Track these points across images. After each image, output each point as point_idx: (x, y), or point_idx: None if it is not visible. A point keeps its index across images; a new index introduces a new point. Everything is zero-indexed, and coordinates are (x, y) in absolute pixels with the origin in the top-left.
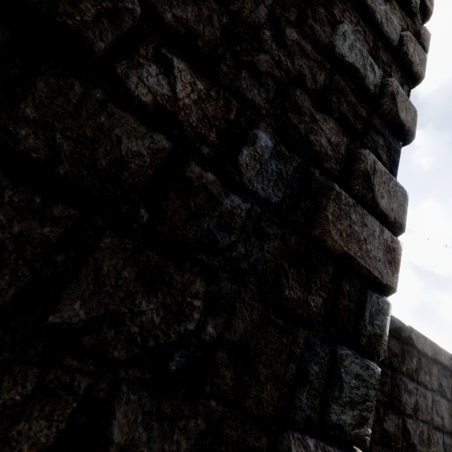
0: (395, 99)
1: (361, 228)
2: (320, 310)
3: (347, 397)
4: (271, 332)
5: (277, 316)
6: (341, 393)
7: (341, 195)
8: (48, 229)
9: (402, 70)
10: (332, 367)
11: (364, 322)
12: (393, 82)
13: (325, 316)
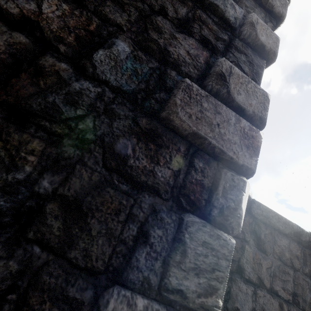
0: (255, 27)
1: (214, 115)
2: (168, 180)
3: (192, 263)
4: (109, 193)
5: (118, 180)
6: (184, 257)
7: (192, 87)
8: None
9: (266, 13)
10: (178, 233)
11: (217, 195)
12: (252, 15)
13: (174, 187)
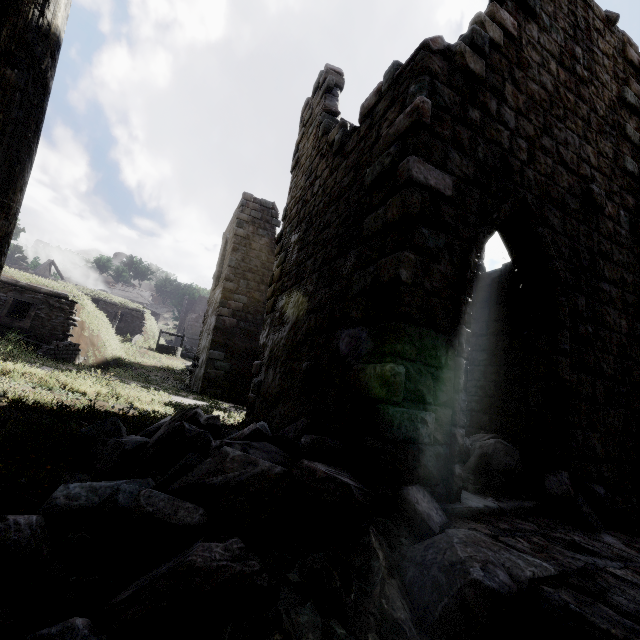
0: None
1: None
2: None
3: None
4: (635, 260)
5: (635, 257)
6: None
7: None
8: (609, 246)
9: None
10: None
11: None
12: None
13: None
